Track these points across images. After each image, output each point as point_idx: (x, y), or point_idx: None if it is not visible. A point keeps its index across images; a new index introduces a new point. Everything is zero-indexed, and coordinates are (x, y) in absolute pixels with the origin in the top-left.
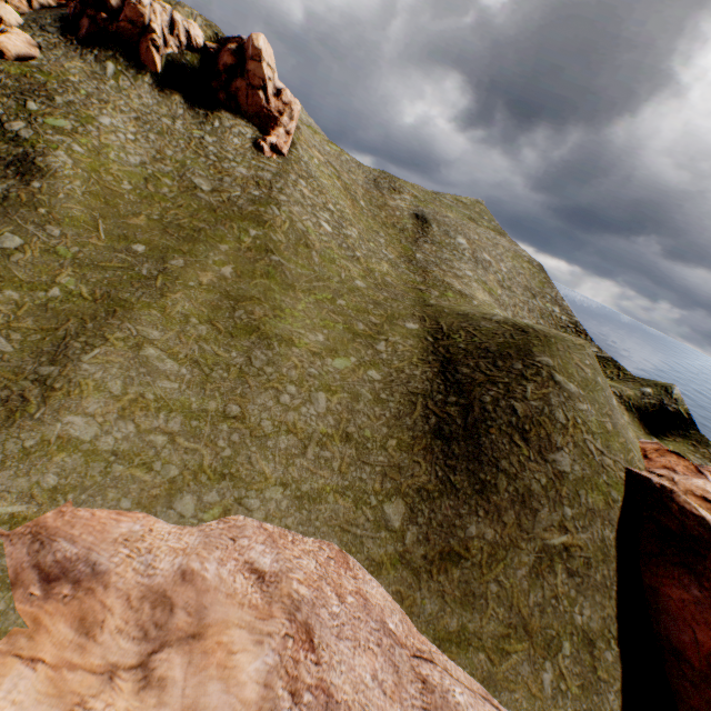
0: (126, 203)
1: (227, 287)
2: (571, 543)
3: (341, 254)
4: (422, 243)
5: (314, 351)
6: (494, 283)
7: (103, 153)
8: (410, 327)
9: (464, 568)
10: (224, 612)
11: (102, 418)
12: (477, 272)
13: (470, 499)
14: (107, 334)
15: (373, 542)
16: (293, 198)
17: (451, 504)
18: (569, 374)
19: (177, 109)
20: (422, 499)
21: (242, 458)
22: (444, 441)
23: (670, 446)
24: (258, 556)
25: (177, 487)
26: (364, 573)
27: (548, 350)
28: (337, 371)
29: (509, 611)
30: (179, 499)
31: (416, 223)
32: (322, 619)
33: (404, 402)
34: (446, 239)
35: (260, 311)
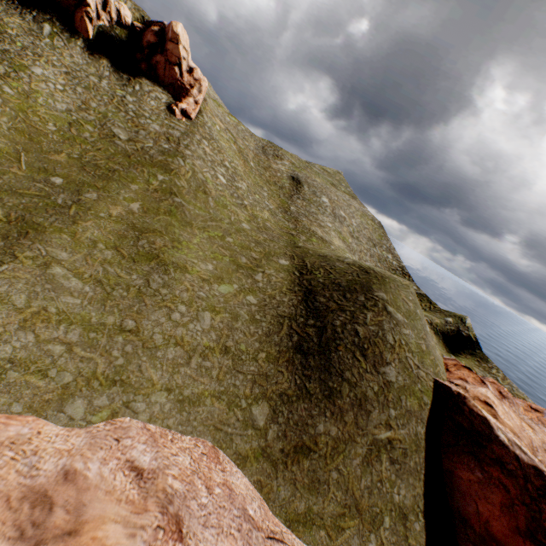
0: (49, 141)
1: (134, 220)
2: (394, 437)
3: (232, 202)
4: (296, 199)
5: (204, 278)
6: (347, 234)
7: (32, 97)
8: (282, 263)
9: (313, 459)
10: (102, 508)
11: (3, 328)
12: (335, 224)
13: (320, 402)
14: (17, 253)
15: (241, 439)
16: (197, 153)
17: (305, 407)
18: (397, 307)
19: (104, 70)
20: (283, 402)
21: (133, 366)
22: (303, 355)
23: (463, 361)
24: (139, 454)
25: (69, 392)
26: (232, 466)
27: (383, 287)
28: (221, 295)
29: (345, 494)
30: (70, 403)
31: (292, 183)
32: (192, 510)
33: (274, 323)
34: (313, 197)
35: (161, 242)
